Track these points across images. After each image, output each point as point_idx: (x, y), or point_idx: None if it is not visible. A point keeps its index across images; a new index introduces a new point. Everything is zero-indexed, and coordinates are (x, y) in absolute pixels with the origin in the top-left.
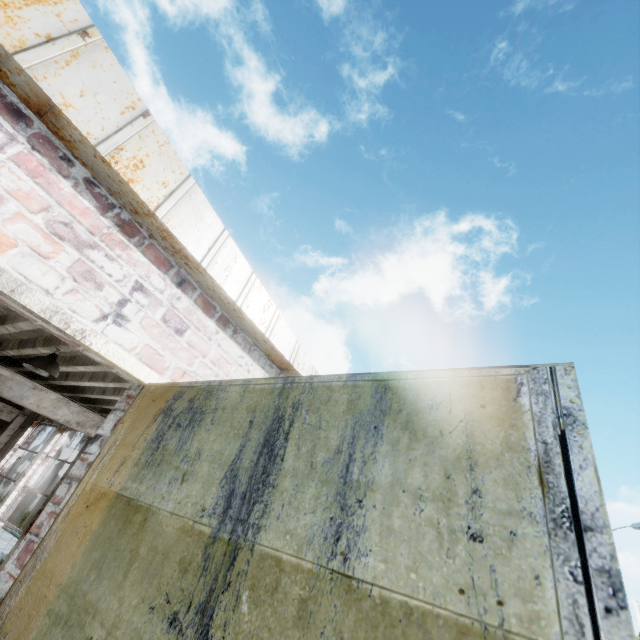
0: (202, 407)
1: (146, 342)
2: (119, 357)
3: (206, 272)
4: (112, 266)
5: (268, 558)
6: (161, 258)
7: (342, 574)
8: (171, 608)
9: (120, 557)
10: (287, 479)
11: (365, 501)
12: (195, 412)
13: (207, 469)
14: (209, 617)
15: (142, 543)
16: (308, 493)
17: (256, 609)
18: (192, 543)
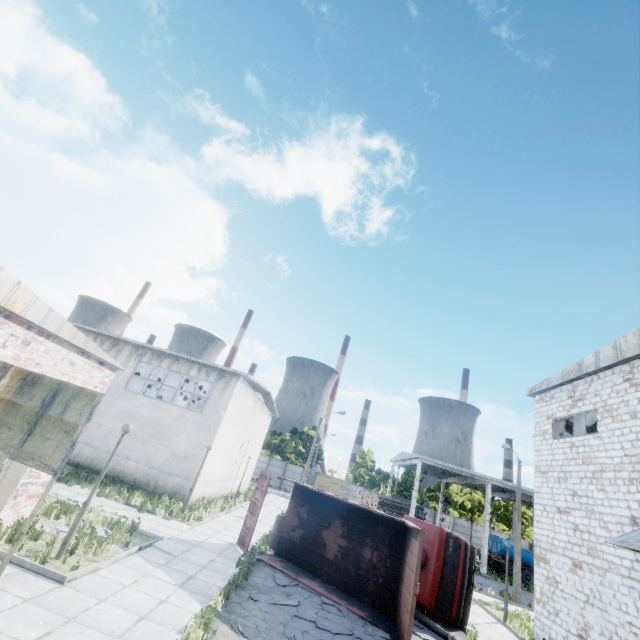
0: (37, 381)
1: (14, 352)
2: (4, 359)
3: (41, 326)
4: (2, 331)
5: (50, 416)
6: (21, 322)
7: (62, 418)
8: (29, 422)
9: (13, 414)
10: (56, 403)
11: (69, 409)
12: (35, 382)
13: (38, 398)
14: (37, 423)
15: (20, 411)
16: (60, 406)
17: (46, 422)
18: (34, 412)
